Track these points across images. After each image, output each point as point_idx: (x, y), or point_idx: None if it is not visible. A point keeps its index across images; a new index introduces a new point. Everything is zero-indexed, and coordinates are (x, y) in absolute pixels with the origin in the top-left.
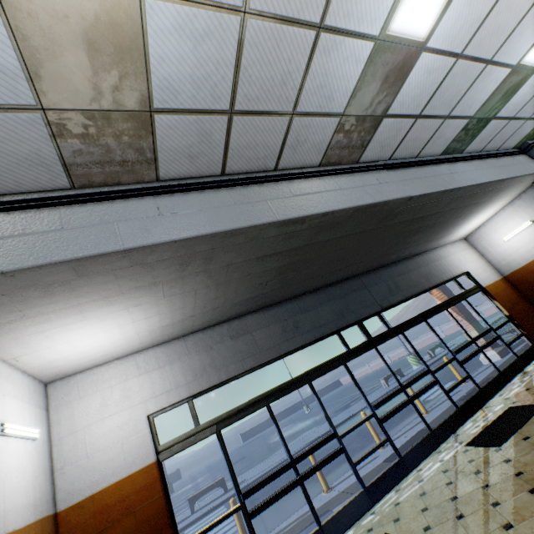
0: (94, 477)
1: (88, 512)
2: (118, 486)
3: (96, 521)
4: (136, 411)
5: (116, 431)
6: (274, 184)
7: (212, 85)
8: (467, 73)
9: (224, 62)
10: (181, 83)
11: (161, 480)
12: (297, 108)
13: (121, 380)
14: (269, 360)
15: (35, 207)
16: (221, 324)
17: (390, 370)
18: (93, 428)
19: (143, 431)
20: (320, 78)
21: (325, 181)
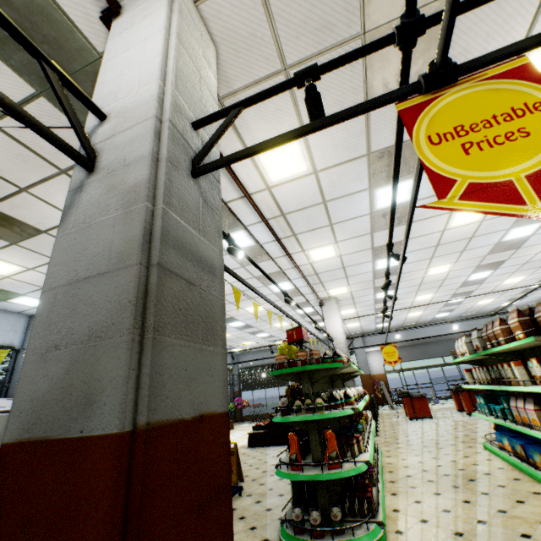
0: (373, 372)
1: (373, 377)
2: (378, 375)
3: (374, 379)
4: (380, 362)
5: (377, 365)
6: (413, 330)
7: (399, 325)
8: (473, 311)
9: (400, 324)
10: (394, 326)
11: (386, 377)
12: (417, 322)
13: (377, 355)
14: (414, 359)
15: (371, 336)
16: (402, 347)
17: (459, 373)
18: (372, 363)
19: (382, 367)
20: (421, 321)
21: (428, 328)
